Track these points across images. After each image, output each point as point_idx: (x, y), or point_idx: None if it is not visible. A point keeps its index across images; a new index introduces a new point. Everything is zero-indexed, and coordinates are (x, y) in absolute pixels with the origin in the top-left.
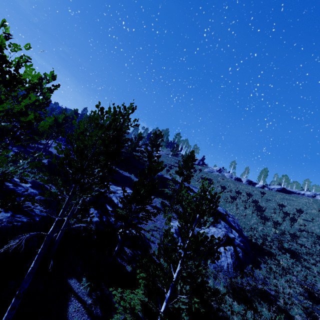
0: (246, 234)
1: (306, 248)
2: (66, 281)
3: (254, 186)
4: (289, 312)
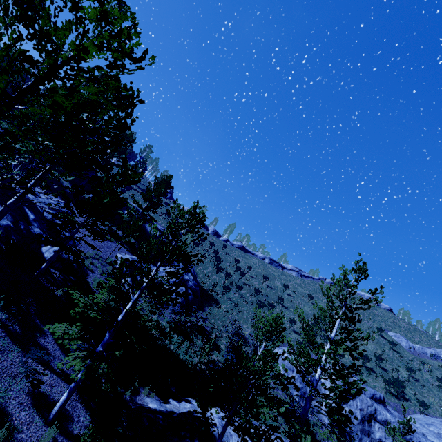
0: (199, 280)
1: (244, 299)
2: None
3: (218, 238)
4: (217, 343)
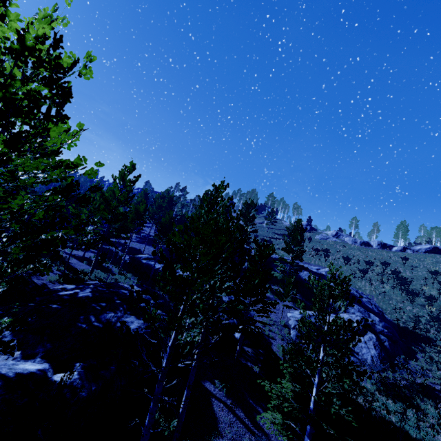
0: (389, 317)
1: None
2: (201, 383)
3: (390, 250)
4: None
